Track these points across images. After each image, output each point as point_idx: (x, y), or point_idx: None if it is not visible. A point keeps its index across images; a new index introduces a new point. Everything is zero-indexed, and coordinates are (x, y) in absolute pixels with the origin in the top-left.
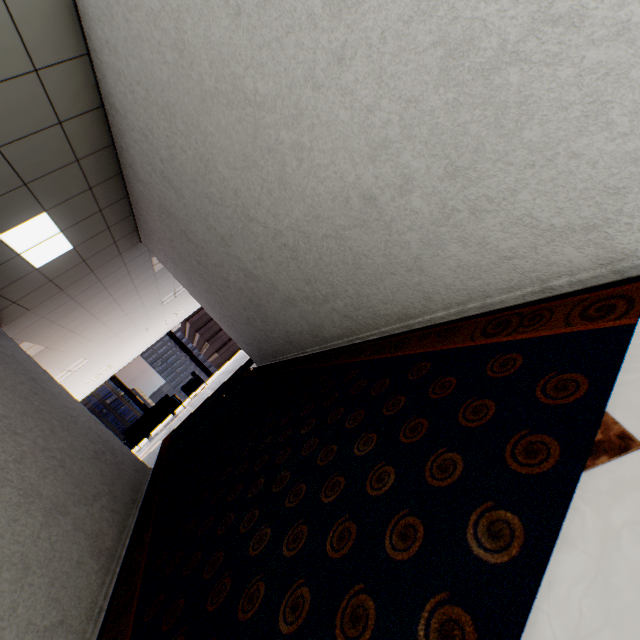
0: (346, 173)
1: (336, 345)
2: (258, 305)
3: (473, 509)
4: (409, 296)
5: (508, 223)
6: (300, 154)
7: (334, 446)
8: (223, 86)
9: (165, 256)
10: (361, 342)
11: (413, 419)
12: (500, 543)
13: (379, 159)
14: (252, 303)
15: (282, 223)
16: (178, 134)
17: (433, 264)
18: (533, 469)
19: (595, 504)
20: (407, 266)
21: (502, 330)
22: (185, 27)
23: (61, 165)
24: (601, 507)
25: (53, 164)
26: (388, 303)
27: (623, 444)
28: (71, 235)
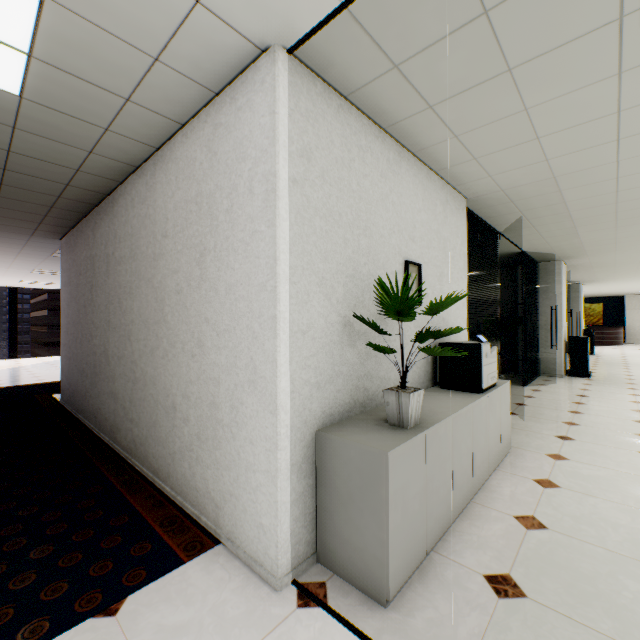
0: (174, 386)
1: (119, 450)
2: (97, 373)
3: (41, 616)
4: (164, 465)
5: (203, 476)
6: (166, 355)
7: (26, 540)
8: (159, 292)
9: (68, 269)
10: (131, 464)
11: (79, 551)
12: (31, 635)
13: (185, 399)
14: (95, 367)
15: (141, 363)
16: (130, 265)
17: (178, 462)
18: (80, 608)
19: (77, 631)
20: (171, 451)
21: (168, 526)
22: (162, 260)
23: (44, 192)
24: (77, 633)
25: (38, 189)
26: (155, 458)
27: (114, 612)
28: (2, 210)
